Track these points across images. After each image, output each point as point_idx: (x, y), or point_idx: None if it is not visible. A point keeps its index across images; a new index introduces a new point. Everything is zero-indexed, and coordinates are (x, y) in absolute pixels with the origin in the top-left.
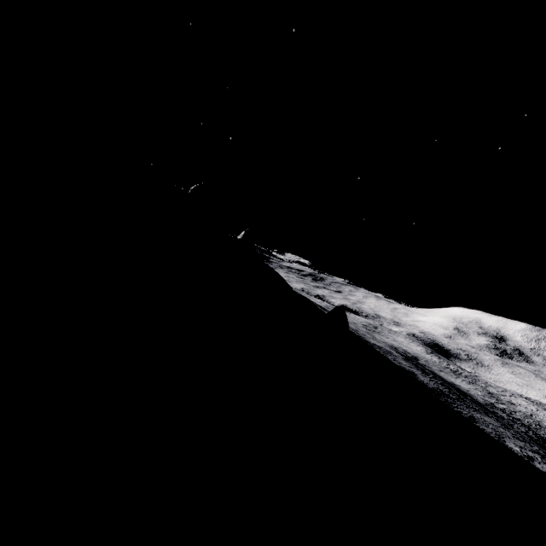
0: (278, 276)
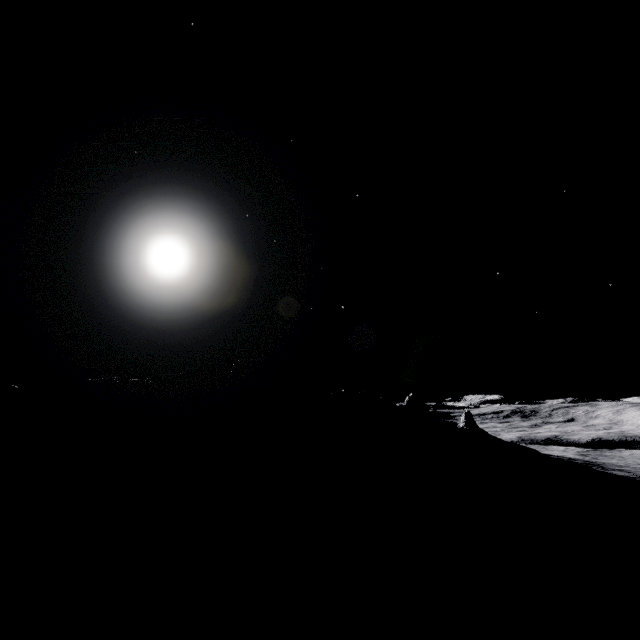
0: (530, 451)
